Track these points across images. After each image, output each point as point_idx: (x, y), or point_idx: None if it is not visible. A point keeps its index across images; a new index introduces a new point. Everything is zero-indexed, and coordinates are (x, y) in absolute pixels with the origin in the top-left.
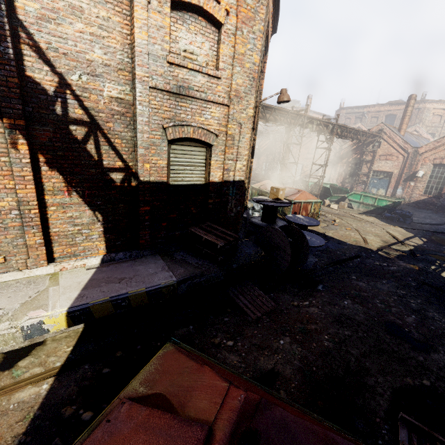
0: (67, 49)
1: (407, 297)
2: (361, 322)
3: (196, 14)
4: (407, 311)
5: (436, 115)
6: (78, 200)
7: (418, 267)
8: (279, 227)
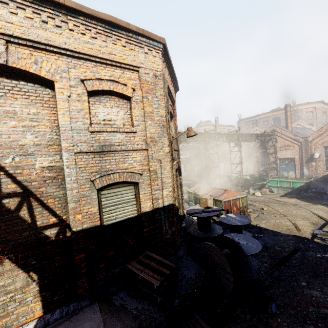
0: (1, 141)
1: None
2: None
3: (109, 95)
4: None
5: (308, 112)
6: (10, 266)
7: None
8: (215, 238)
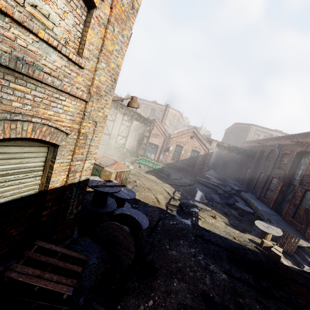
0: None
1: (197, 255)
2: (192, 305)
3: None
4: (203, 272)
5: (172, 115)
6: None
7: (190, 221)
8: (116, 214)
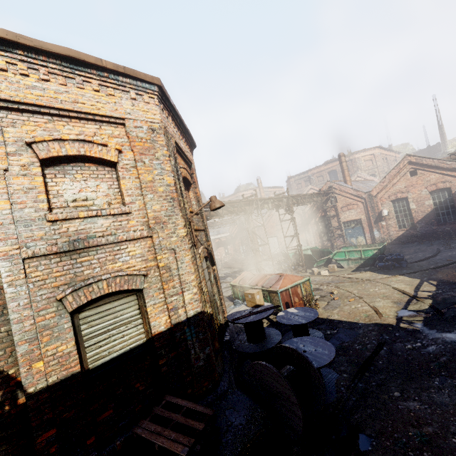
0: None
1: None
2: None
3: (81, 162)
4: None
5: (366, 160)
6: None
7: None
8: (271, 351)
